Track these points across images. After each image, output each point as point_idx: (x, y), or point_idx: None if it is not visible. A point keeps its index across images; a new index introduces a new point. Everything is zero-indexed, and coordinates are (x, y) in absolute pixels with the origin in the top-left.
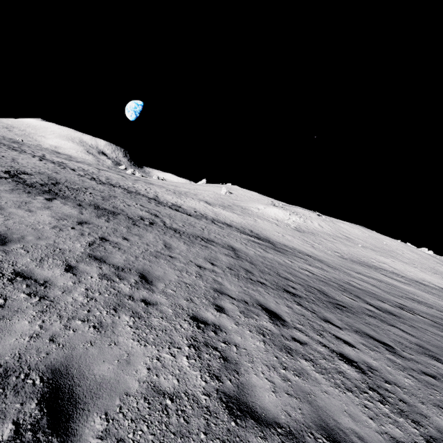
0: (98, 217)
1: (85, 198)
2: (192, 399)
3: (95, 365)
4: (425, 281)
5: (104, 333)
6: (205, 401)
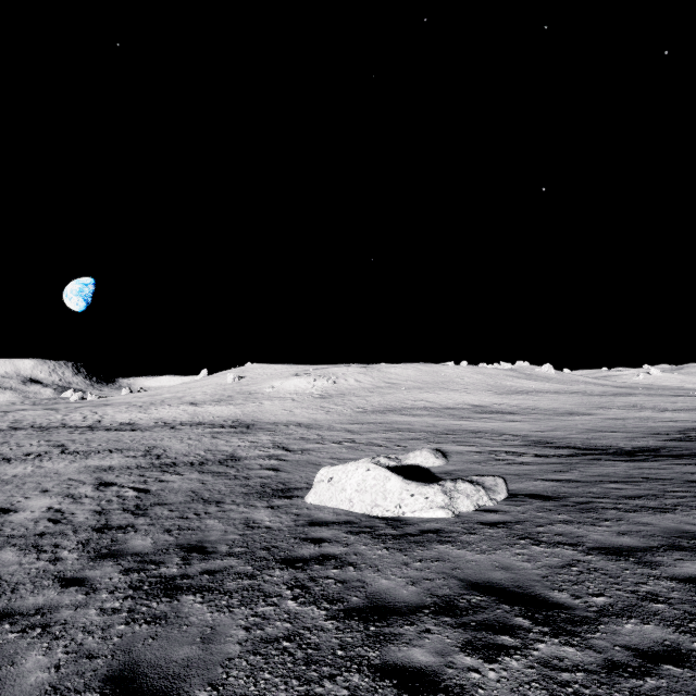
0: None
1: None
2: None
3: None
4: (461, 404)
5: None
6: None
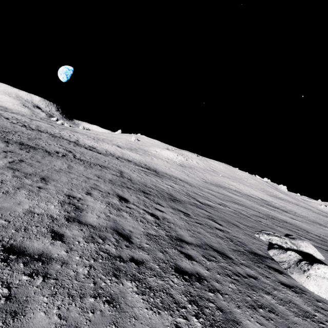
0: (21, 149)
1: (13, 138)
2: (49, 215)
3: (0, 203)
4: (254, 195)
5: (8, 195)
6: (56, 217)
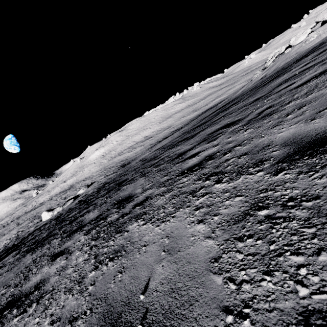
0: None
1: None
2: None
3: None
4: (142, 138)
5: None
6: None
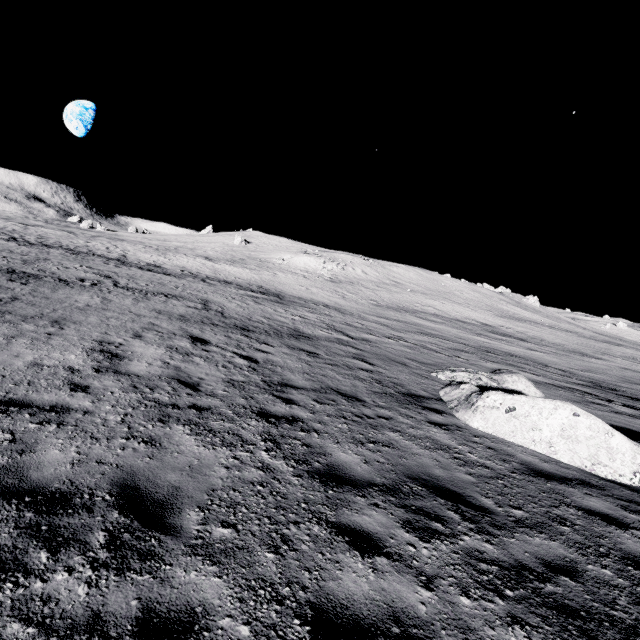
0: (11, 281)
1: None
2: (68, 367)
3: None
4: (468, 319)
5: None
6: (79, 368)
